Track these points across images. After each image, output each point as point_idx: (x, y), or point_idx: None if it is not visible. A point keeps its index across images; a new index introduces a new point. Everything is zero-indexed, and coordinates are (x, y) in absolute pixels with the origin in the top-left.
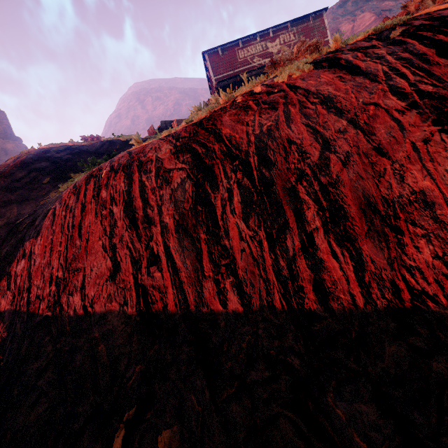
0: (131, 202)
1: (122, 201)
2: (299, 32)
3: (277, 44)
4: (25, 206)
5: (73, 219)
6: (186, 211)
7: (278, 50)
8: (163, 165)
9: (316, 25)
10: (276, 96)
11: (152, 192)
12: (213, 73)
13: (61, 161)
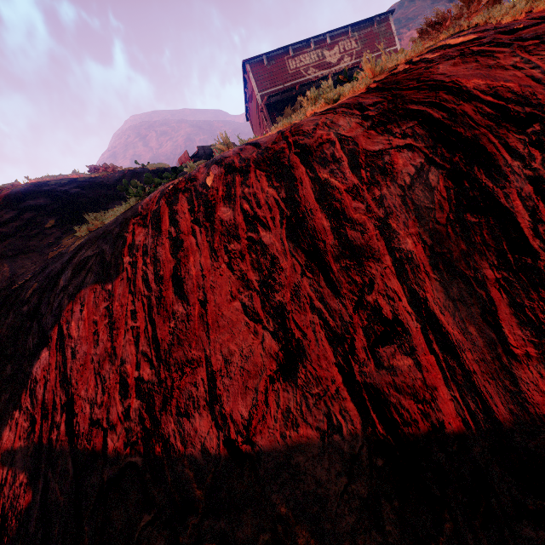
0: (301, 221)
1: (279, 220)
2: (362, 38)
3: (336, 52)
4: (22, 261)
5: (155, 267)
6: (442, 227)
7: (338, 59)
8: (360, 148)
9: (381, 31)
10: (542, 29)
11: (352, 198)
12: (257, 87)
13: (67, 196)
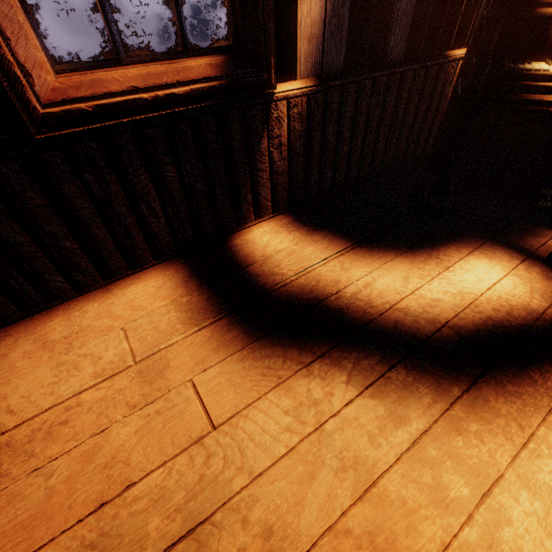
0: None
1: None
2: None
3: None
4: None
5: None
6: None
7: None
8: None
9: None
10: None
11: None
12: None
13: None
